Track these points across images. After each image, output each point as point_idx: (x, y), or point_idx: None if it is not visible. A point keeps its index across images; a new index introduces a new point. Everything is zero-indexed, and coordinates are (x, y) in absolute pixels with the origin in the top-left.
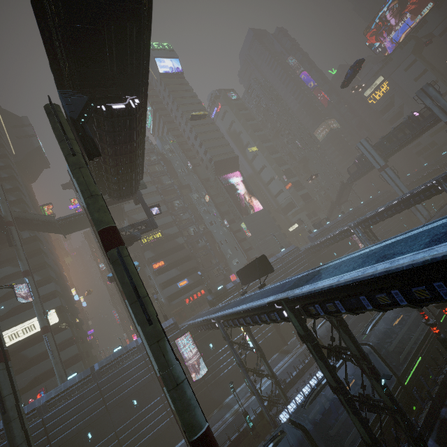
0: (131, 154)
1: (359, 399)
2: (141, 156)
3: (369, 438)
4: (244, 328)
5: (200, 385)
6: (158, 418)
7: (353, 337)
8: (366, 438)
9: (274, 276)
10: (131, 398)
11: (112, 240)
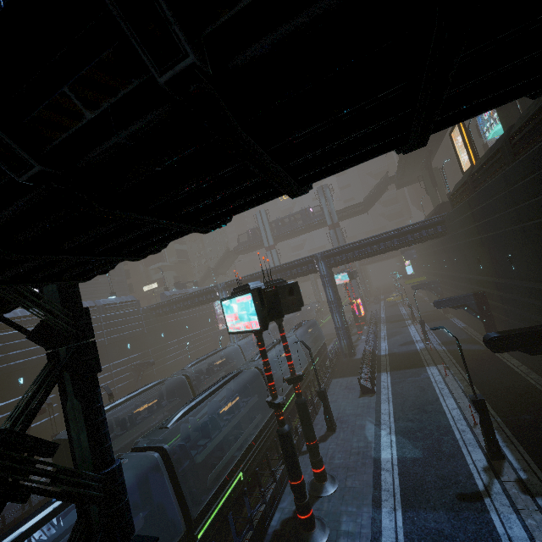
0: None
1: None
2: None
3: None
4: None
5: None
6: None
7: (98, 410)
8: None
9: None
10: None
11: None
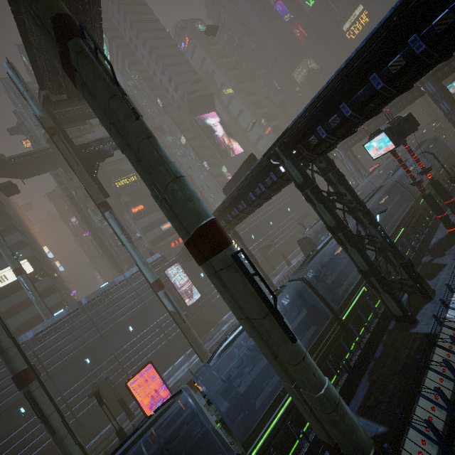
0: (85, 15)
1: (356, 234)
2: (99, 35)
3: (366, 264)
4: (235, 239)
5: (195, 309)
6: (156, 340)
7: (350, 186)
8: (363, 267)
9: (260, 209)
10: (126, 325)
11: (73, 28)
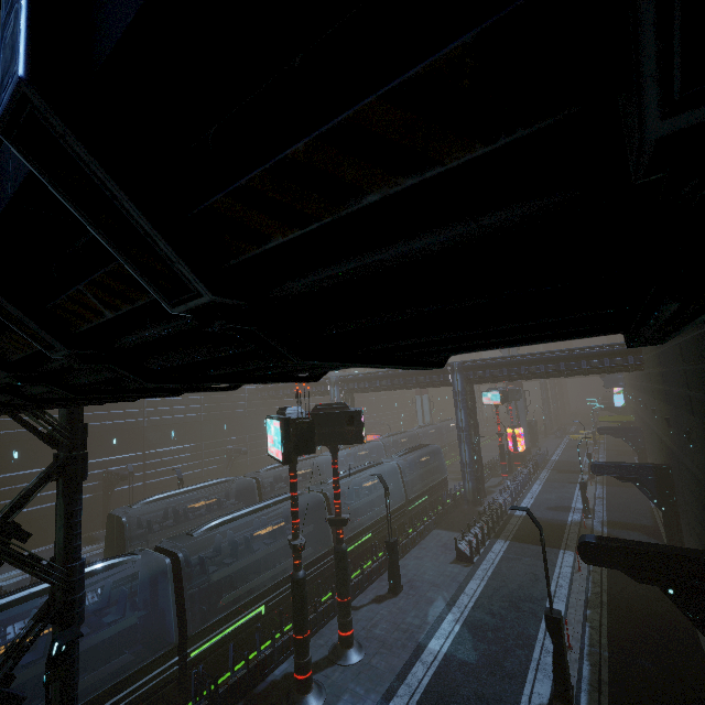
0: None
1: None
2: None
3: None
4: None
5: None
6: None
7: (74, 513)
8: None
9: (171, 400)
10: None
11: None
